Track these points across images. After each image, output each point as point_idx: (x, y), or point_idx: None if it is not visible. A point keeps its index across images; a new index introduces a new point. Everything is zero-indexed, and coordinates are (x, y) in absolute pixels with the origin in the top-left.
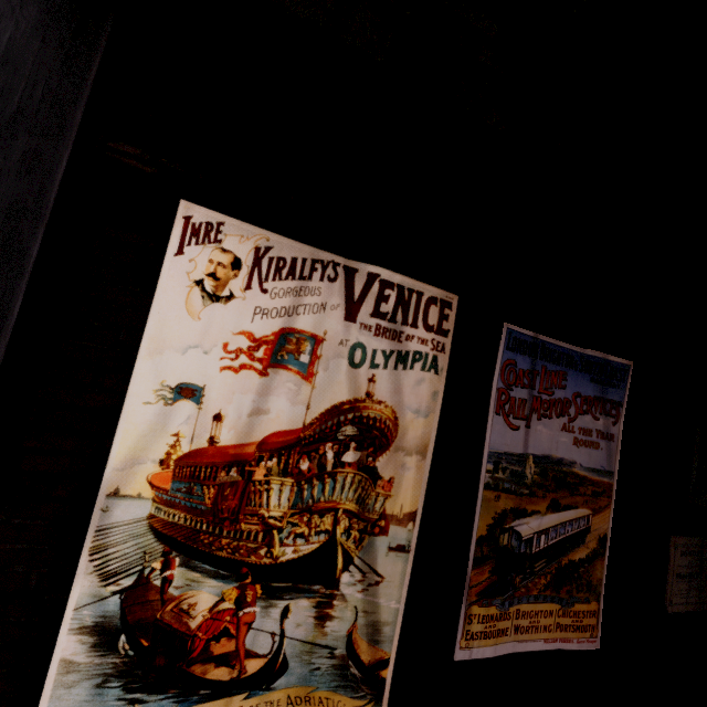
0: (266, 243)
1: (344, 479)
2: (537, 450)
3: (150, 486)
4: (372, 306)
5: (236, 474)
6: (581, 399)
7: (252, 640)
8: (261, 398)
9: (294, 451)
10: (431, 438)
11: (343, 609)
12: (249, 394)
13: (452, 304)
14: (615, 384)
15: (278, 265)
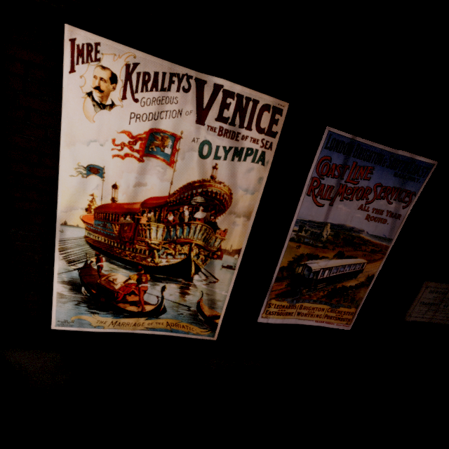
0: (134, 60)
1: (195, 228)
2: (335, 220)
3: (83, 222)
4: (217, 112)
5: (130, 219)
6: (381, 188)
7: (147, 297)
8: (140, 176)
9: (164, 209)
10: (254, 207)
11: (195, 291)
12: (132, 173)
13: (282, 110)
14: (415, 179)
15: (145, 79)
